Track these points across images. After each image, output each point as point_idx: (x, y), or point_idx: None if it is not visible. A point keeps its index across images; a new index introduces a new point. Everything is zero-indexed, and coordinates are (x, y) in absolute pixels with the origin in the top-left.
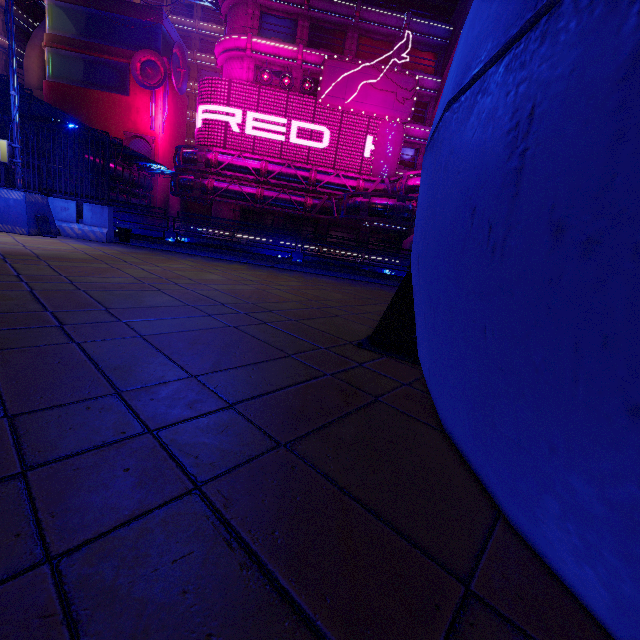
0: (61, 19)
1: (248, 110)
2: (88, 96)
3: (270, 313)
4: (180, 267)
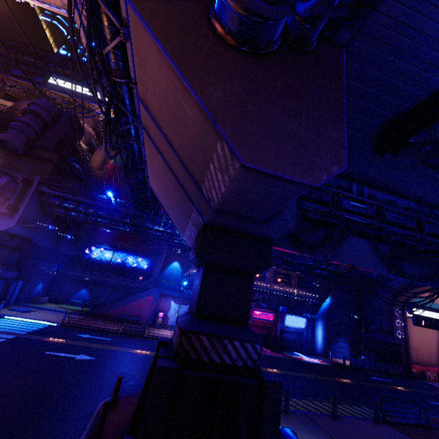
0: None
1: None
2: None
3: None
4: None
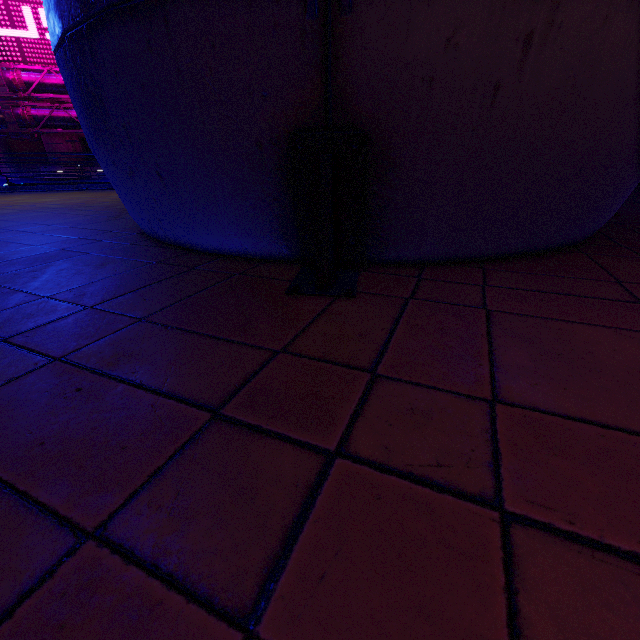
0: None
1: (36, 6)
2: None
3: (89, 207)
4: (18, 199)
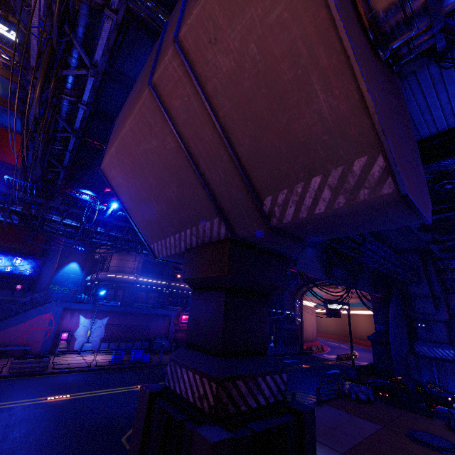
0: (1, 86)
1: None
2: (8, 136)
3: None
4: None
